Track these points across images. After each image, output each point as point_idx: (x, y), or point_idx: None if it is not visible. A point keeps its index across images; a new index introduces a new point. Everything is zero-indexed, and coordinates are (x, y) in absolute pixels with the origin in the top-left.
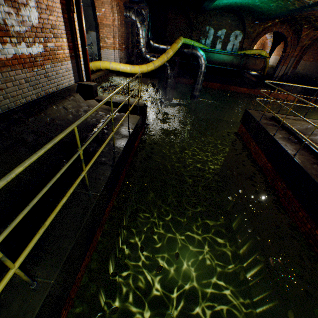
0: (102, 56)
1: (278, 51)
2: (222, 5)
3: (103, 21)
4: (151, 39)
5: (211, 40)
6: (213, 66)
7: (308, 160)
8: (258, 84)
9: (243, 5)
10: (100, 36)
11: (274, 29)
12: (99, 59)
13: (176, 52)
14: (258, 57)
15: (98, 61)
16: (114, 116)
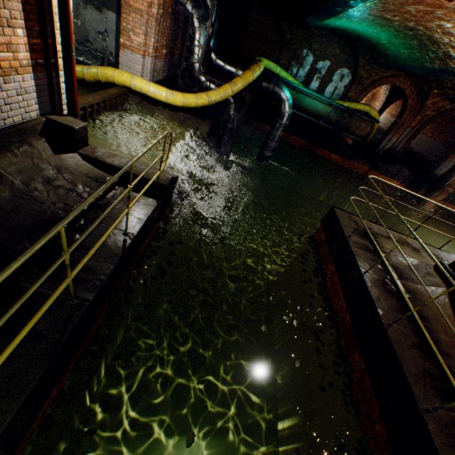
0: (120, 61)
1: (391, 108)
2: (333, 26)
3: (130, 0)
4: (214, 50)
5: (306, 72)
6: (301, 114)
7: (407, 337)
8: (356, 154)
9: (362, 36)
10: (122, 25)
11: (394, 81)
12: (116, 62)
13: (250, 84)
14: (366, 119)
15: (111, 68)
16: (109, 194)
